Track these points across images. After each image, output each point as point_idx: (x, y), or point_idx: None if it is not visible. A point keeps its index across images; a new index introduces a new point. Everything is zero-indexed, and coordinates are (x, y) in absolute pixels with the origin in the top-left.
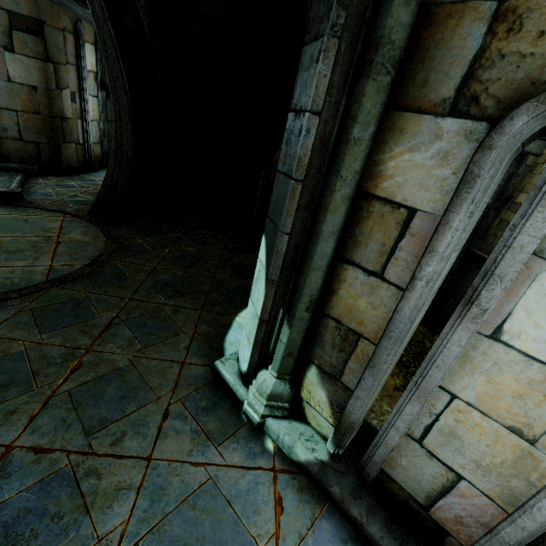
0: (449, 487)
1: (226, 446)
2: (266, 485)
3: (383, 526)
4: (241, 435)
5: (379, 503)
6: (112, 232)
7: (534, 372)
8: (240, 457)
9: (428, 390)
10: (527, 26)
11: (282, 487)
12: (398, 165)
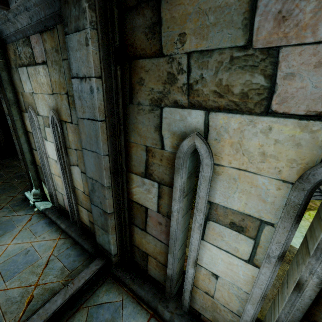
0: (63, 198)
1: (19, 212)
2: (28, 217)
3: (56, 216)
4: (26, 209)
5: (59, 213)
6: (3, 162)
7: (54, 162)
8: (23, 213)
9: (49, 174)
10: (25, 97)
11: (33, 217)
12: (27, 123)
